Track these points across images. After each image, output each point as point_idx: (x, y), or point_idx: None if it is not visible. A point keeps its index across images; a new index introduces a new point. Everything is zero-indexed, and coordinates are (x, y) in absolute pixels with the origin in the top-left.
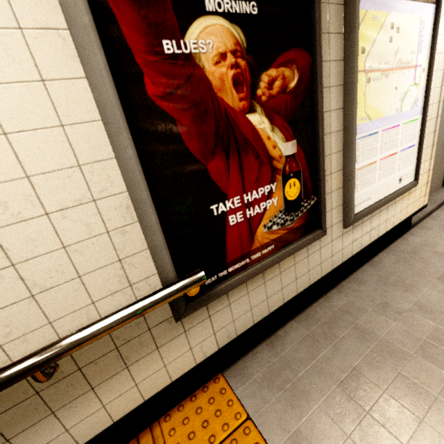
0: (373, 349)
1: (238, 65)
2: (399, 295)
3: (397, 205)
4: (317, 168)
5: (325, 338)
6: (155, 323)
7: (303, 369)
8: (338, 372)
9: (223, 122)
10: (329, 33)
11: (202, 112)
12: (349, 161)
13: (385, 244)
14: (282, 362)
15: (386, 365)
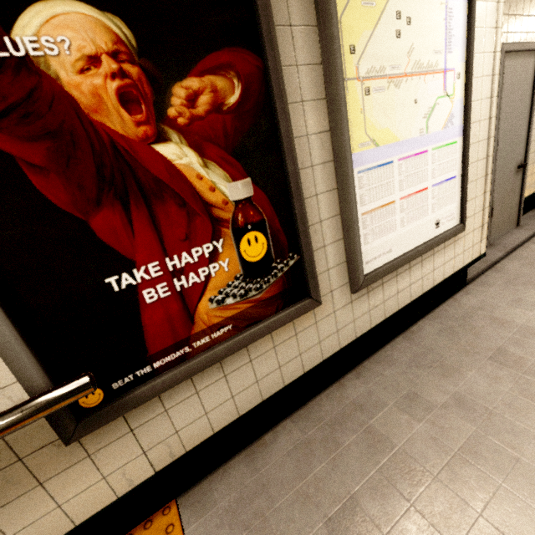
0: (383, 466)
1: (125, 73)
2: (435, 382)
3: (437, 257)
4: (293, 215)
5: (324, 448)
6: (29, 450)
7: (283, 496)
8: (329, 503)
9: (110, 157)
10: (291, 26)
11: (67, 143)
12: (347, 203)
13: (428, 307)
14: (258, 484)
15: (395, 493)
